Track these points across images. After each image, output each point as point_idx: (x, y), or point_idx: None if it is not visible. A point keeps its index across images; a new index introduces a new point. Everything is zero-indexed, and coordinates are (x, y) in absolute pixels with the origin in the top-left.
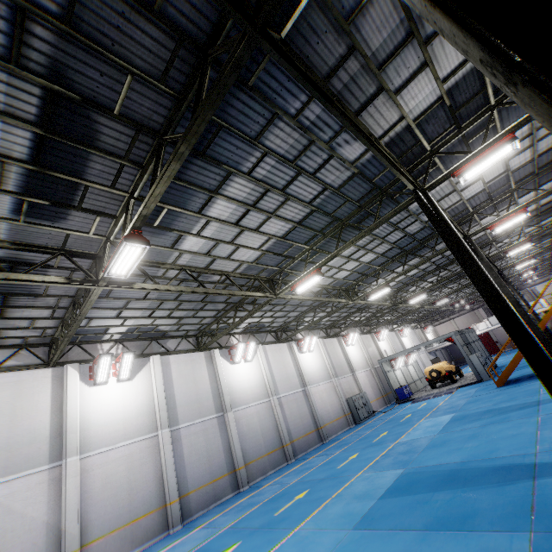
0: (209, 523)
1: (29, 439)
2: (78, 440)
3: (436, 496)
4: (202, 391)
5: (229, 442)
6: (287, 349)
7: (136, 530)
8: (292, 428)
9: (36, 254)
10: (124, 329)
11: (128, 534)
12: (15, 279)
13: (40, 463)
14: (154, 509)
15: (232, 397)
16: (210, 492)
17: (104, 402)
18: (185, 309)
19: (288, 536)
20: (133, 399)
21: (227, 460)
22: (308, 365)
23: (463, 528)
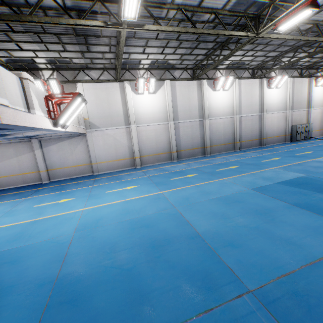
0: (187, 164)
1: (116, 114)
2: (134, 119)
3: (316, 195)
4: (192, 105)
5: (204, 134)
6: (258, 84)
7: (159, 157)
8: (243, 135)
9: (86, 3)
10: (149, 62)
11: (156, 157)
12: (79, 25)
13: (122, 125)
14: (166, 152)
15: (210, 111)
16: (191, 152)
17: (143, 103)
18: (184, 47)
19: (218, 180)
20: (156, 104)
21: (201, 142)
22: (271, 98)
23: (319, 214)
